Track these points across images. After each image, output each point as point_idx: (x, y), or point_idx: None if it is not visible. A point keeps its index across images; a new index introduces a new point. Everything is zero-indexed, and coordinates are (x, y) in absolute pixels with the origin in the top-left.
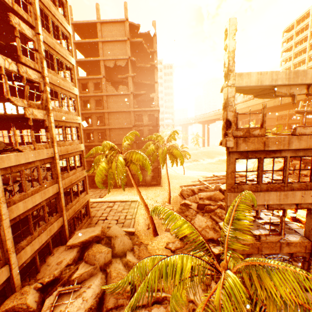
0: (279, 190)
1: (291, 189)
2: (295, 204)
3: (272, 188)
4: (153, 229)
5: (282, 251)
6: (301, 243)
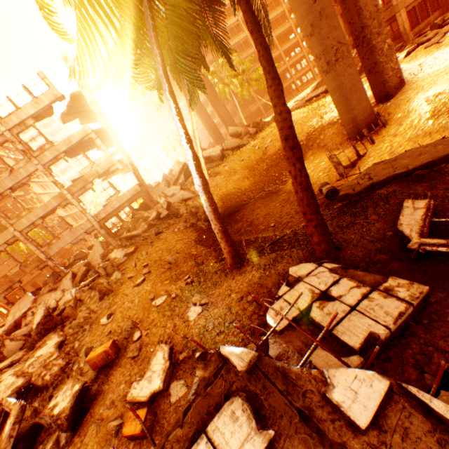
0: None
1: None
2: (6, 243)
3: None
4: None
5: (28, 272)
6: (34, 260)
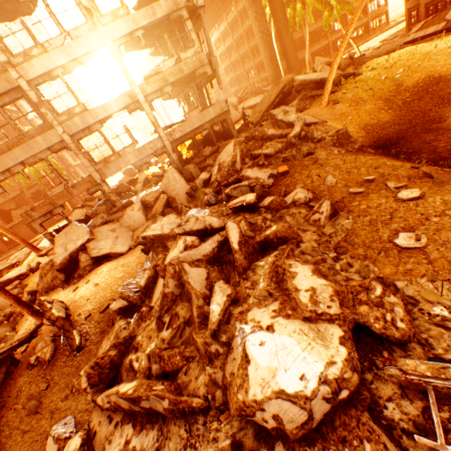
0: (22, 144)
1: (33, 138)
2: (48, 149)
3: (14, 146)
4: (33, 250)
5: (75, 195)
6: (84, 180)
